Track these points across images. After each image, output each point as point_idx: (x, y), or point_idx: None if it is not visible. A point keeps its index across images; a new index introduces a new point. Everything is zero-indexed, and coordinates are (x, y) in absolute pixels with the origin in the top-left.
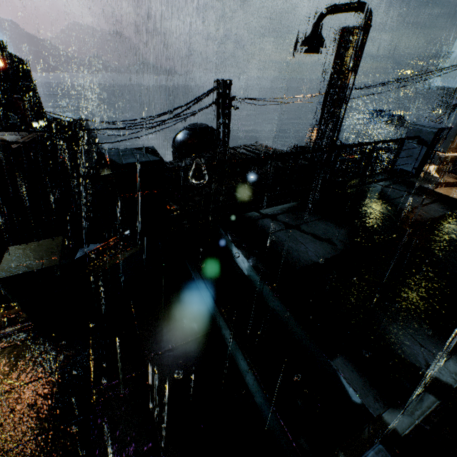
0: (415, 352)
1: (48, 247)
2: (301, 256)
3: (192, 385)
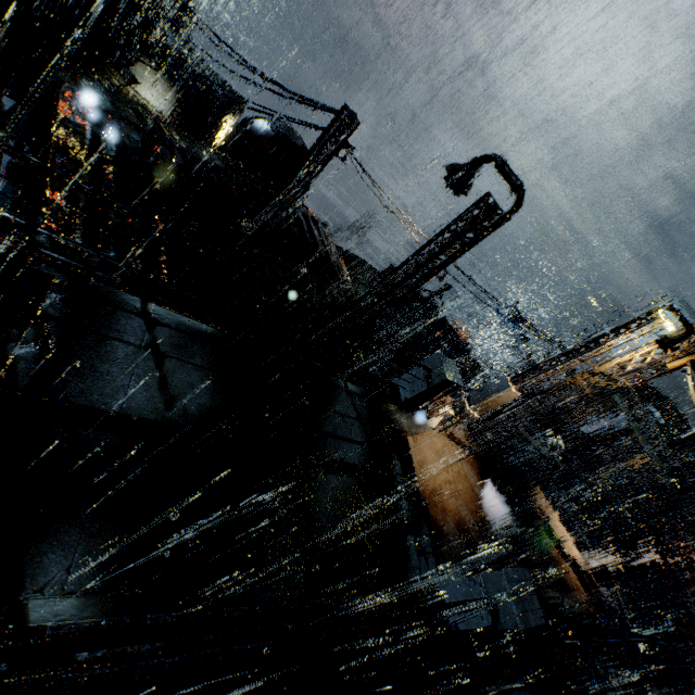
0: (49, 570)
1: None
2: (102, 392)
3: None
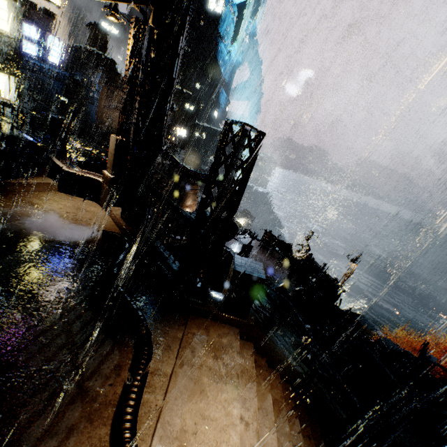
0: None
1: None
2: None
3: None
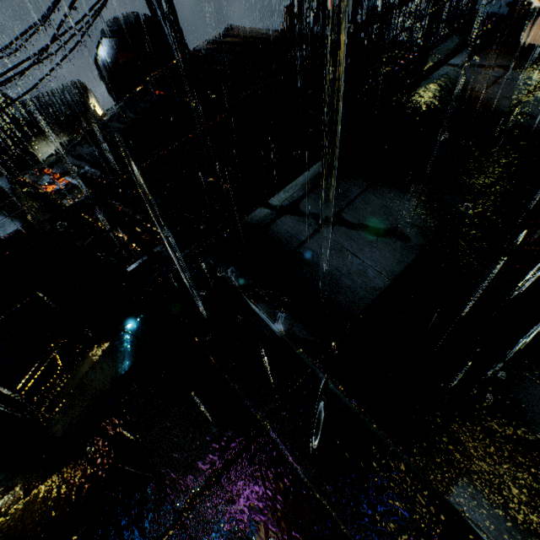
0: None
1: None
2: (358, 285)
3: (254, 531)
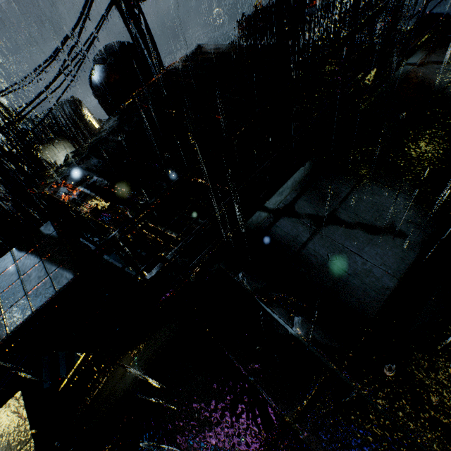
0: None
1: (9, 425)
2: (367, 285)
3: None
